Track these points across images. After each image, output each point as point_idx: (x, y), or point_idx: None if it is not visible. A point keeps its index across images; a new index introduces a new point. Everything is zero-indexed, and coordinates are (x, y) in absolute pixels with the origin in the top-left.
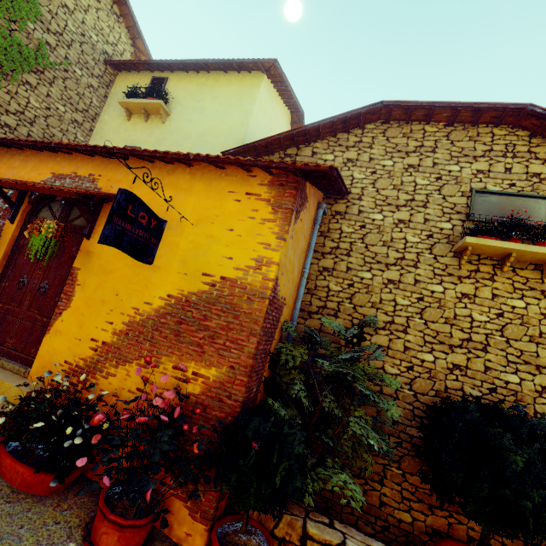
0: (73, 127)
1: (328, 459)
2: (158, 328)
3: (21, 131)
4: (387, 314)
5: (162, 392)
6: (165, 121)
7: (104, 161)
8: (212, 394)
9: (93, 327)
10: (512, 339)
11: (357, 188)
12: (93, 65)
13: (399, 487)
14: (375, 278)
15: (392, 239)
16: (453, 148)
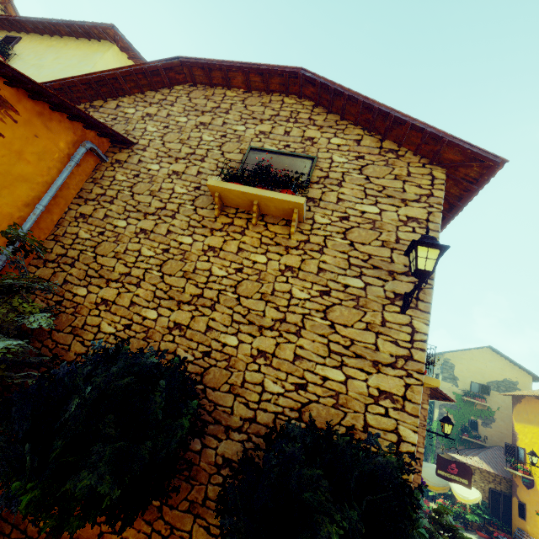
0: None
1: None
2: None
3: None
4: (127, 265)
5: None
6: None
7: None
8: None
9: None
10: (244, 296)
11: (145, 140)
12: None
13: None
14: (129, 227)
15: (161, 189)
16: (245, 111)
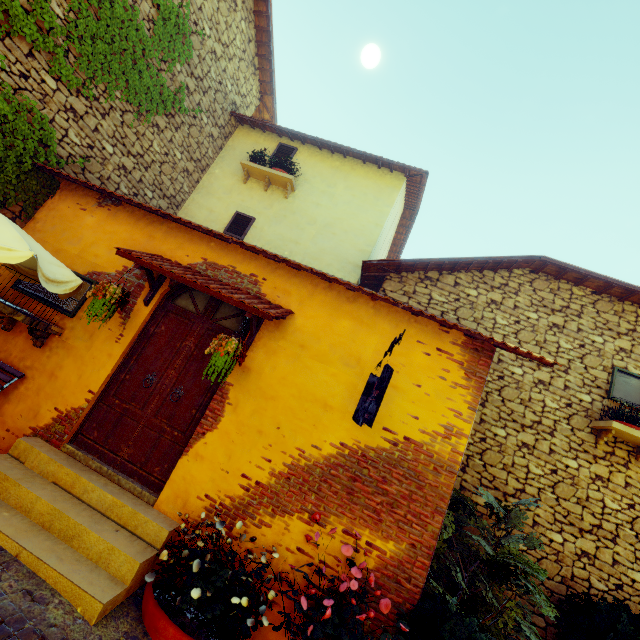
0: (183, 176)
1: None
2: (327, 479)
3: (135, 175)
4: (518, 480)
5: (328, 558)
6: (288, 196)
7: (271, 264)
8: (388, 572)
9: (245, 460)
10: None
11: (498, 334)
12: (220, 114)
13: None
14: (509, 438)
15: (531, 399)
16: (598, 318)
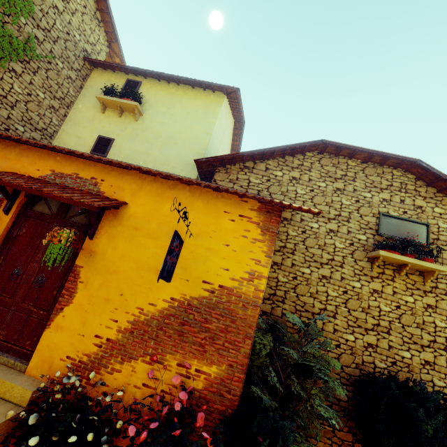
0: (50, 112)
1: (296, 434)
2: (162, 327)
3: (2, 113)
4: (322, 302)
5: (167, 387)
6: (137, 119)
7: (107, 167)
8: (213, 389)
9: (97, 324)
10: (406, 325)
11: (299, 201)
12: (73, 60)
13: (330, 441)
14: (313, 273)
15: (325, 244)
16: (367, 180)
